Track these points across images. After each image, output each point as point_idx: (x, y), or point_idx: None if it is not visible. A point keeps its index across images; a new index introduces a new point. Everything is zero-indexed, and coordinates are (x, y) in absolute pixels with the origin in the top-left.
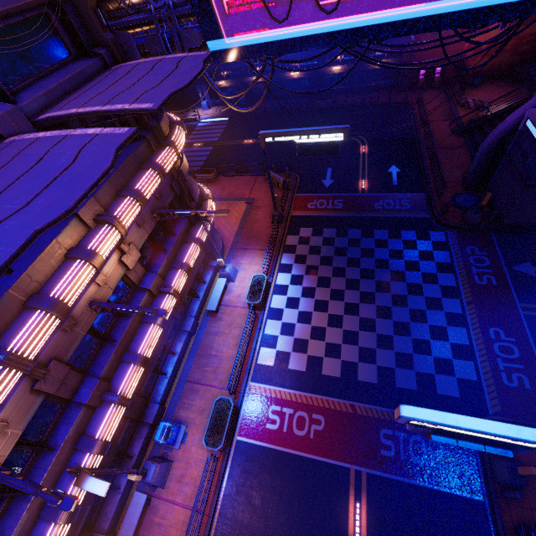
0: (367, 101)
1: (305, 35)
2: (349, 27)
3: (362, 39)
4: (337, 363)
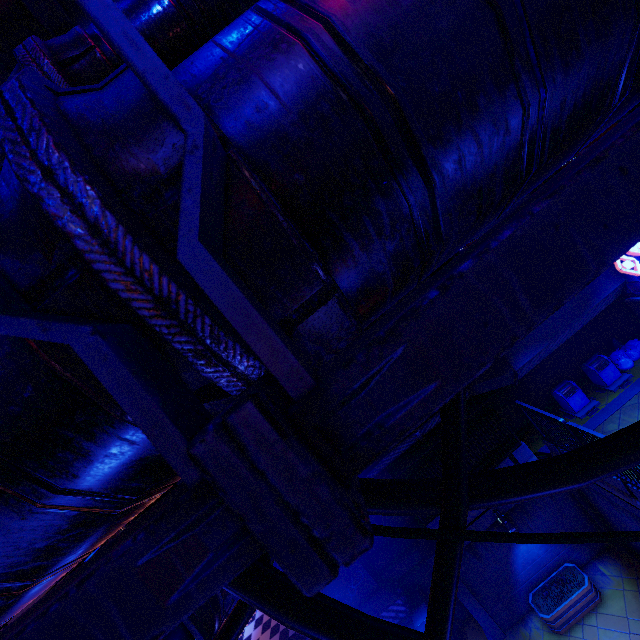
0: None
1: None
2: None
3: None
4: (277, 637)
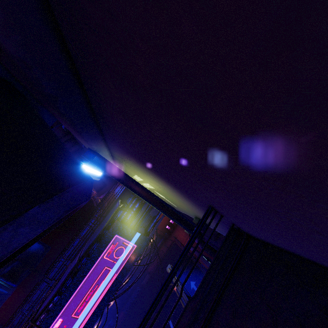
0: (161, 257)
1: (84, 327)
2: (99, 305)
3: (109, 300)
4: None
